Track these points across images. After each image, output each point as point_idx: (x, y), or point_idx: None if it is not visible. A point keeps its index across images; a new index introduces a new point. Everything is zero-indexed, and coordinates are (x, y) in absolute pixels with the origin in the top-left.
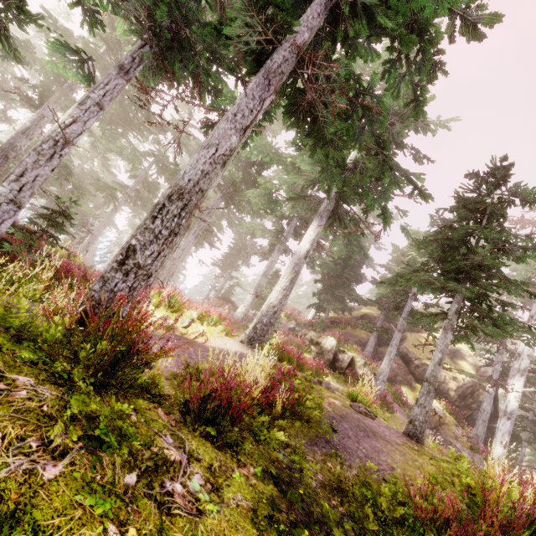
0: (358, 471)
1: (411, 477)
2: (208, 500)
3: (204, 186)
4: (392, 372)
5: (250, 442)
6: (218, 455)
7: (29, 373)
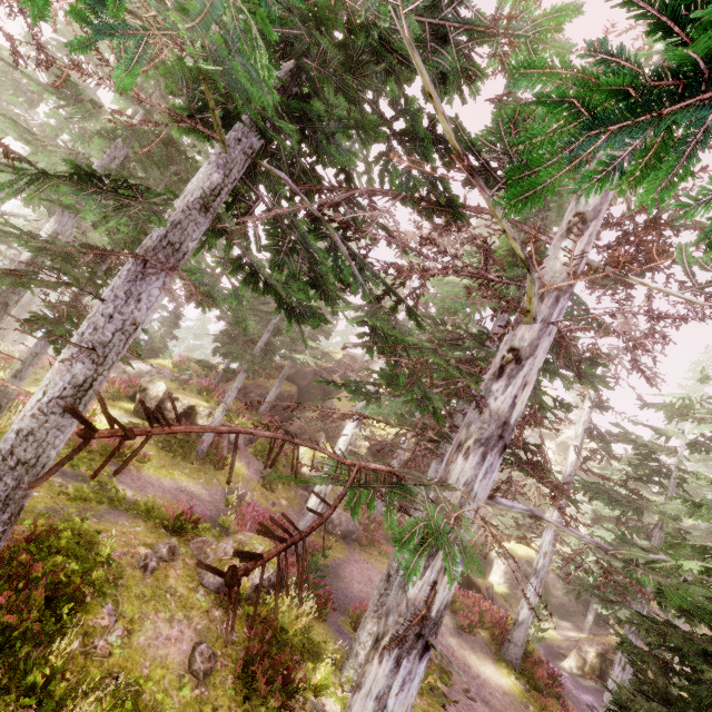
0: None
1: None
2: None
3: None
4: (298, 429)
5: None
6: None
7: None
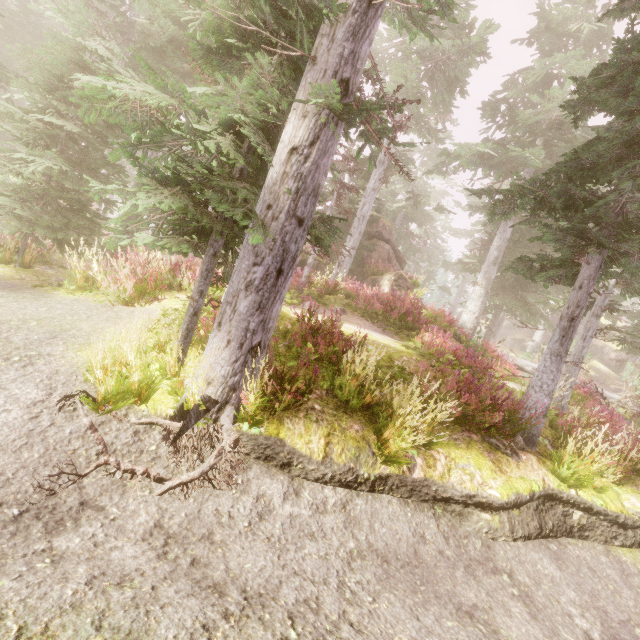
0: None
1: None
2: None
3: None
4: None
5: None
6: None
7: None
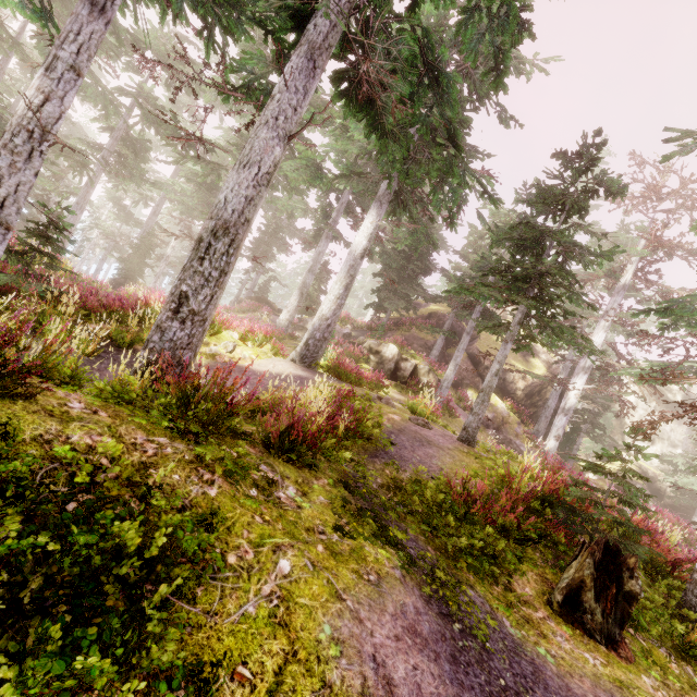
0: (412, 474)
1: (456, 474)
2: (302, 500)
3: (250, 215)
4: (459, 375)
5: (323, 461)
6: (300, 473)
7: (160, 432)
